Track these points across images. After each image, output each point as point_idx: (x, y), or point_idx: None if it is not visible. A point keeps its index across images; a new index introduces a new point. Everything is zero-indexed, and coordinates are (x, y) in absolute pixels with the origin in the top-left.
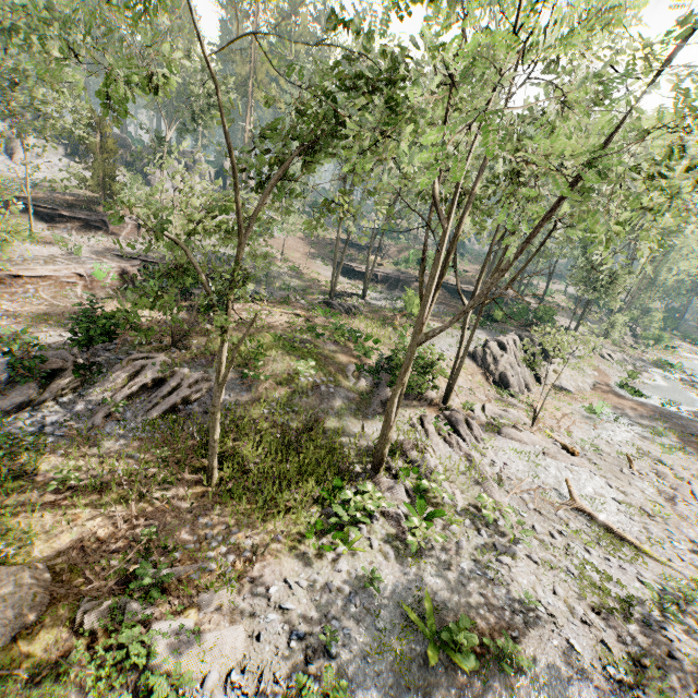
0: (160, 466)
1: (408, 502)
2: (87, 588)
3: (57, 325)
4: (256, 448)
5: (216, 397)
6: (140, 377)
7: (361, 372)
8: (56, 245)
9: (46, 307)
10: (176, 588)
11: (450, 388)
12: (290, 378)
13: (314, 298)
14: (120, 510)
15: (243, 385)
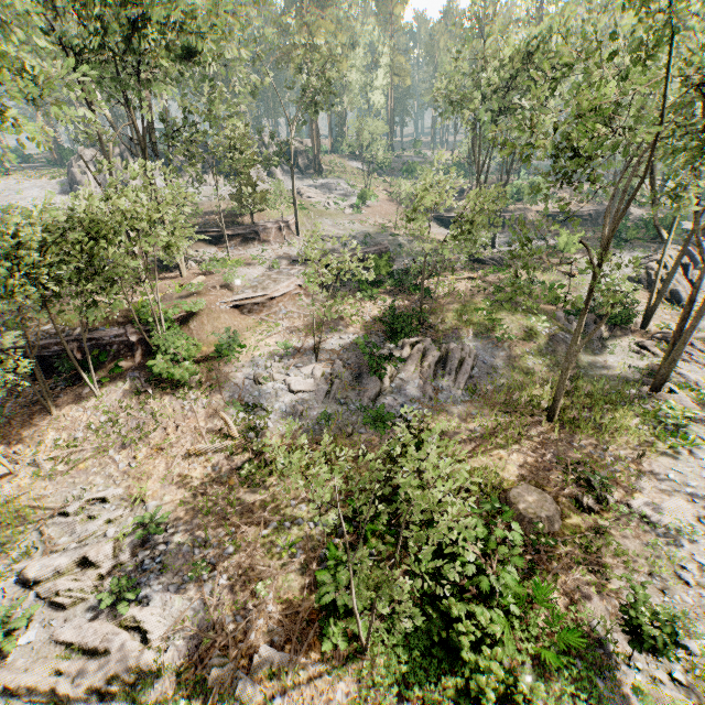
0: (514, 415)
1: (697, 408)
2: (565, 491)
3: (331, 331)
4: (548, 392)
5: (572, 357)
6: (429, 357)
7: (566, 316)
8: (256, 265)
9: (306, 318)
10: (611, 484)
11: (651, 314)
12: (529, 334)
13: (456, 258)
14: (519, 448)
15: (497, 347)
